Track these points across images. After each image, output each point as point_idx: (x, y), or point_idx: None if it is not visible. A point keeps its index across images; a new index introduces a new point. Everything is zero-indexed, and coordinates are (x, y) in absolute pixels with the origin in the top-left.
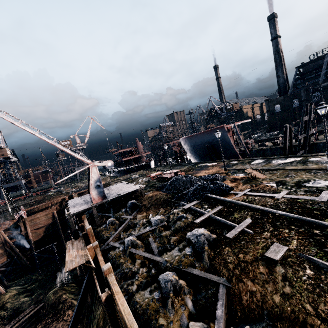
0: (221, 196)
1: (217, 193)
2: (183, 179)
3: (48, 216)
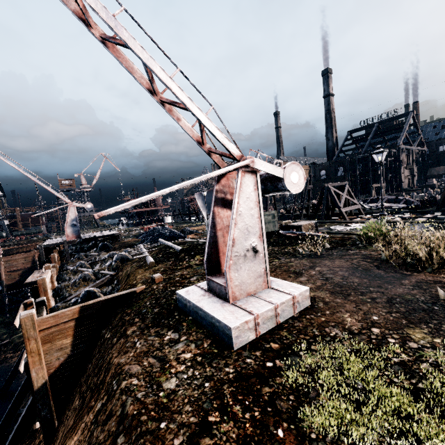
0: (170, 241)
1: (168, 239)
2: (159, 229)
3: (28, 259)
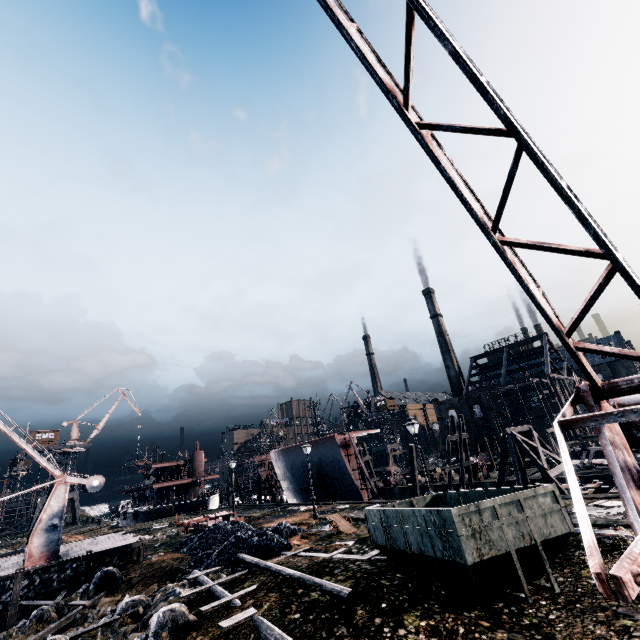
0: (262, 559)
1: (257, 553)
2: (226, 528)
3: None
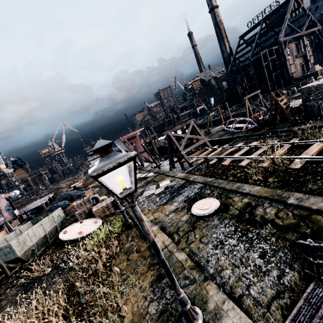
0: None
1: None
2: (63, 196)
3: None
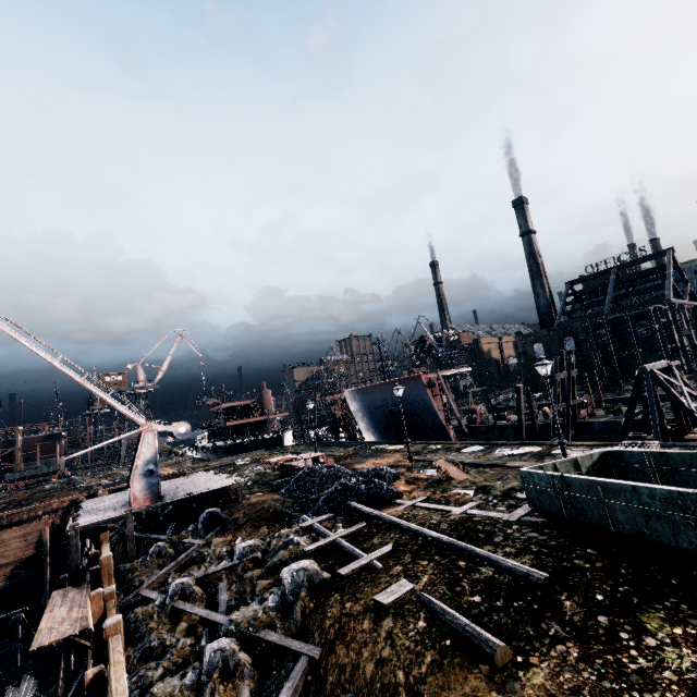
0: (375, 508)
1: (368, 501)
2: (322, 472)
3: (29, 539)
